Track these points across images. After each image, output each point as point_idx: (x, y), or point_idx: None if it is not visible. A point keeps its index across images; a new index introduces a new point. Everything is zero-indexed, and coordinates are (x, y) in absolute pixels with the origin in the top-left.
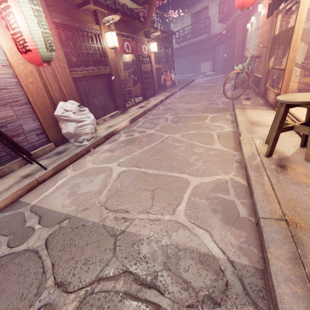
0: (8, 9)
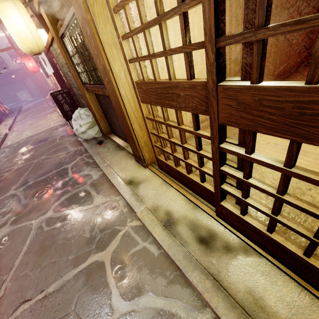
0: None
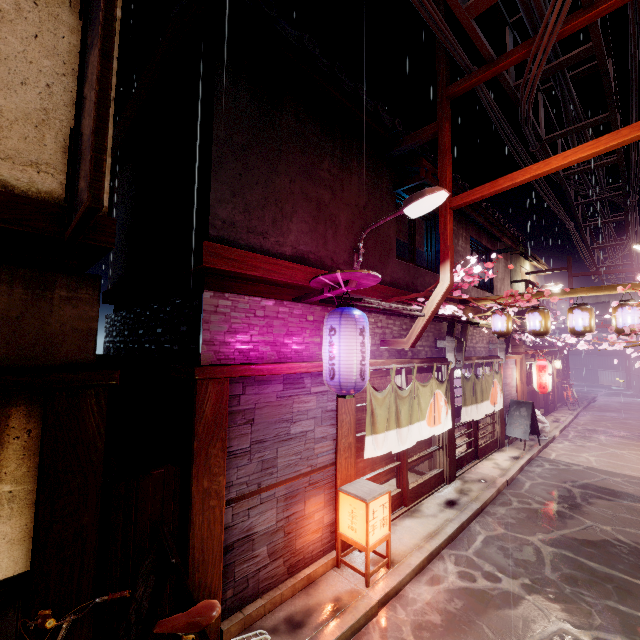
0: (544, 374)
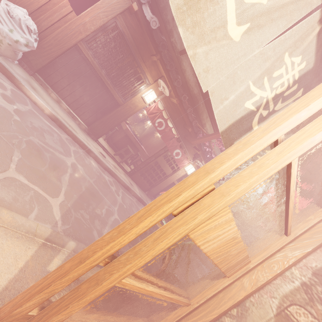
0: None
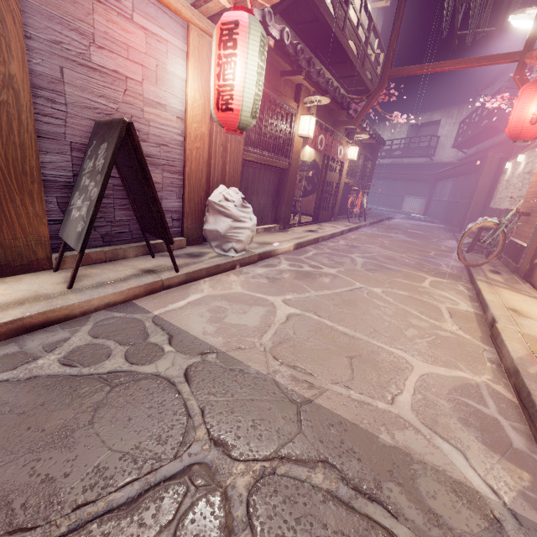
0: (233, 57)
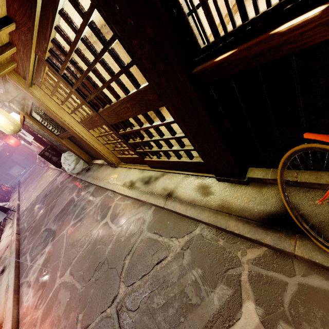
0: None
